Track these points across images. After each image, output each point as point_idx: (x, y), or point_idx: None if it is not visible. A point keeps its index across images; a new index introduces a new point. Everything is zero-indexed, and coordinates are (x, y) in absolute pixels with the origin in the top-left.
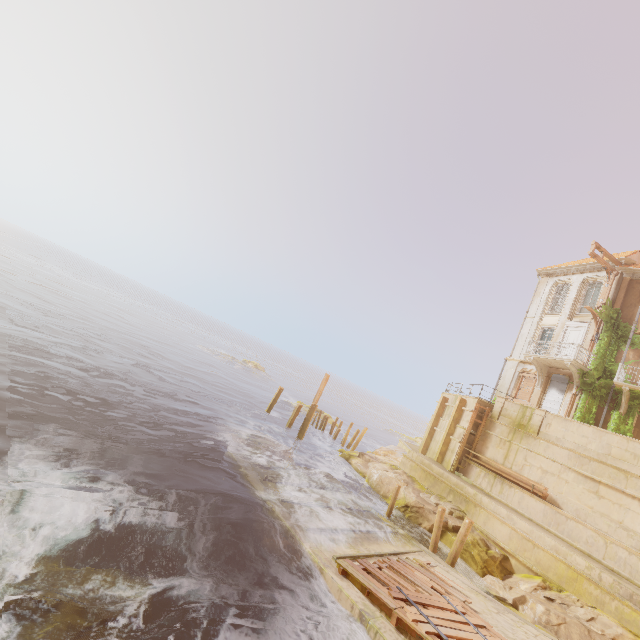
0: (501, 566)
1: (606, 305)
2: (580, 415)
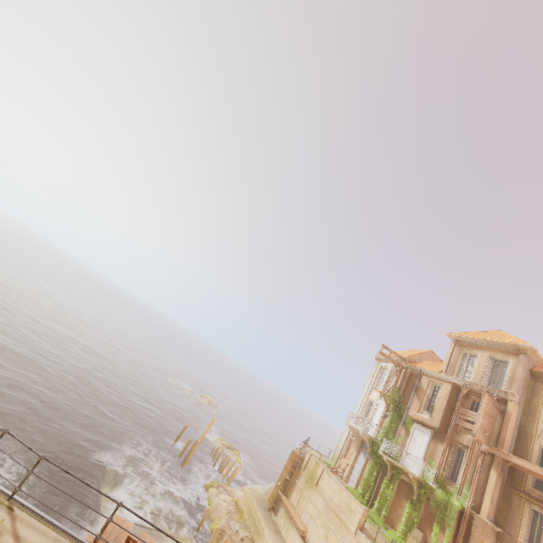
0: None
1: (393, 390)
2: (366, 477)
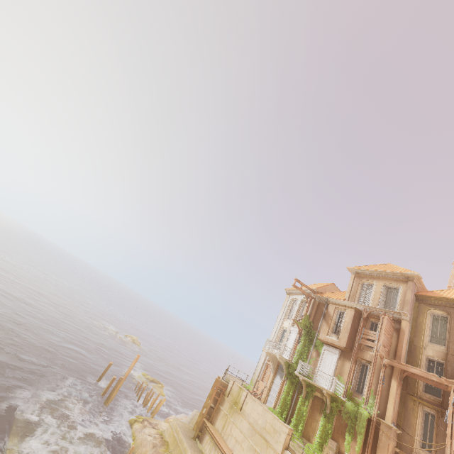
0: None
1: (305, 318)
2: (283, 397)
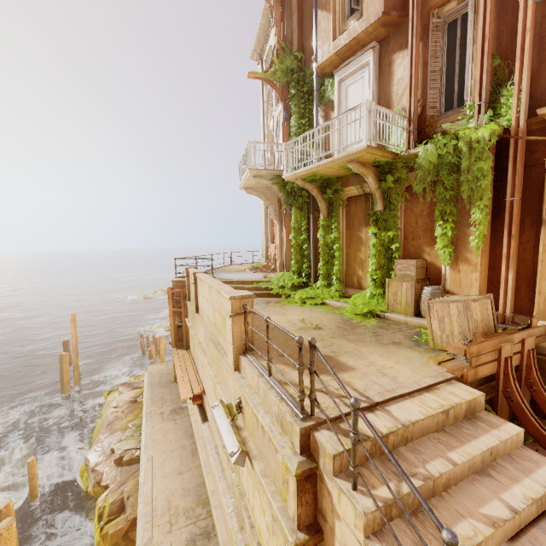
0: (126, 539)
1: (281, 55)
2: (292, 243)
